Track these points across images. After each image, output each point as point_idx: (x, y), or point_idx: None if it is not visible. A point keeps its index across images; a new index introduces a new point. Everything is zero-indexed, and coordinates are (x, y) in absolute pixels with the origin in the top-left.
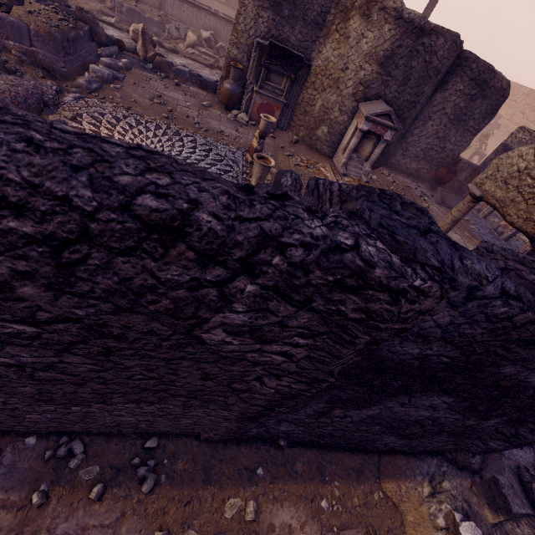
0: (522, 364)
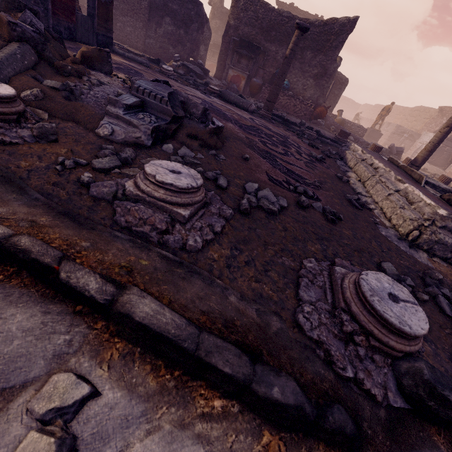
0: (171, 3)
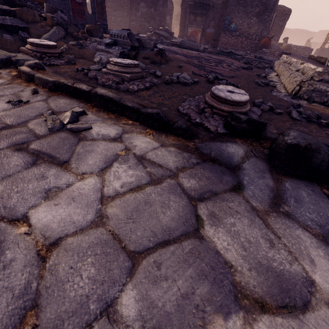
0: None
